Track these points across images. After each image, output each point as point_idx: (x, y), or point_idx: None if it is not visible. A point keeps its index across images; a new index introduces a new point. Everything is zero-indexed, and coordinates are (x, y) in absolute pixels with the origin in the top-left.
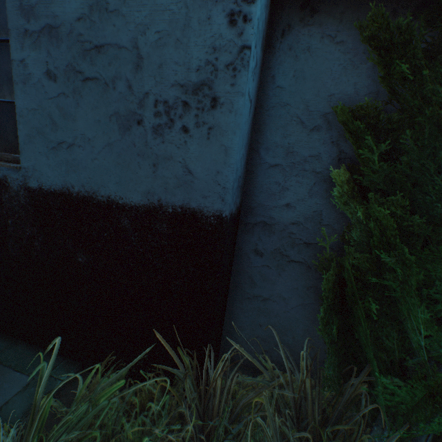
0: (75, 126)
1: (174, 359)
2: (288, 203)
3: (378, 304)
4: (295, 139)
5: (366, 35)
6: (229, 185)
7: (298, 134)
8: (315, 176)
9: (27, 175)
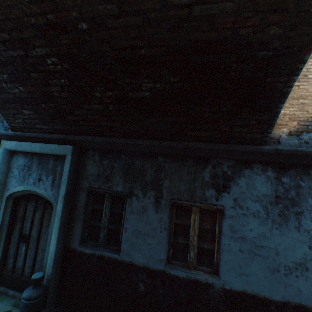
0: (250, 268)
1: None
2: None
3: None
4: None
5: None
6: None
7: None
8: None
9: (224, 283)
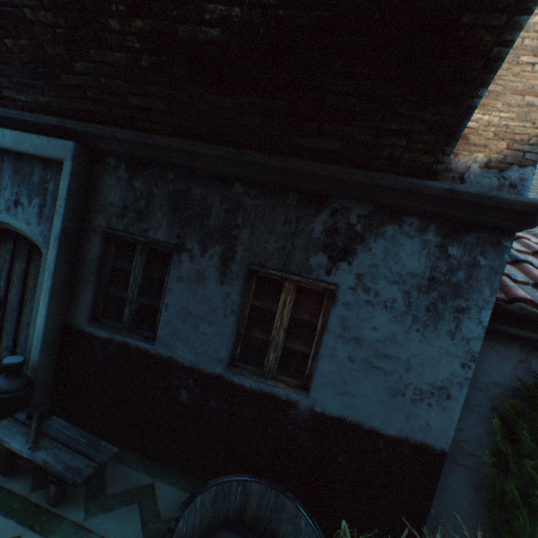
0: (359, 386)
1: (416, 535)
2: (460, 427)
3: (527, 509)
4: (467, 392)
5: (521, 381)
6: (451, 436)
7: (469, 390)
8: (478, 415)
9: (315, 403)
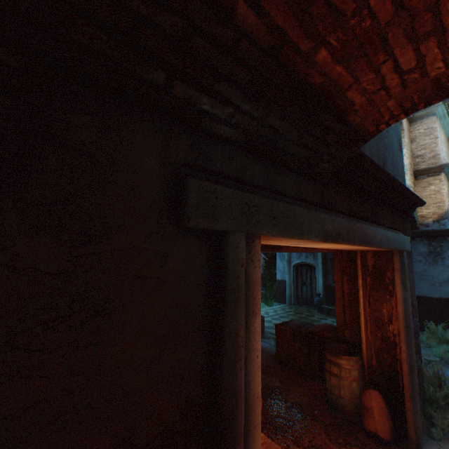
0: (420, 285)
1: None
2: None
3: None
4: None
5: None
6: None
7: None
8: None
9: None
